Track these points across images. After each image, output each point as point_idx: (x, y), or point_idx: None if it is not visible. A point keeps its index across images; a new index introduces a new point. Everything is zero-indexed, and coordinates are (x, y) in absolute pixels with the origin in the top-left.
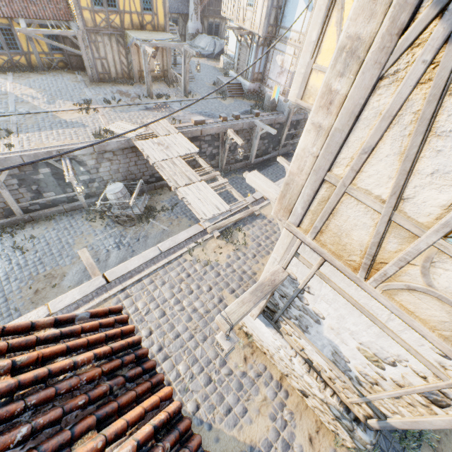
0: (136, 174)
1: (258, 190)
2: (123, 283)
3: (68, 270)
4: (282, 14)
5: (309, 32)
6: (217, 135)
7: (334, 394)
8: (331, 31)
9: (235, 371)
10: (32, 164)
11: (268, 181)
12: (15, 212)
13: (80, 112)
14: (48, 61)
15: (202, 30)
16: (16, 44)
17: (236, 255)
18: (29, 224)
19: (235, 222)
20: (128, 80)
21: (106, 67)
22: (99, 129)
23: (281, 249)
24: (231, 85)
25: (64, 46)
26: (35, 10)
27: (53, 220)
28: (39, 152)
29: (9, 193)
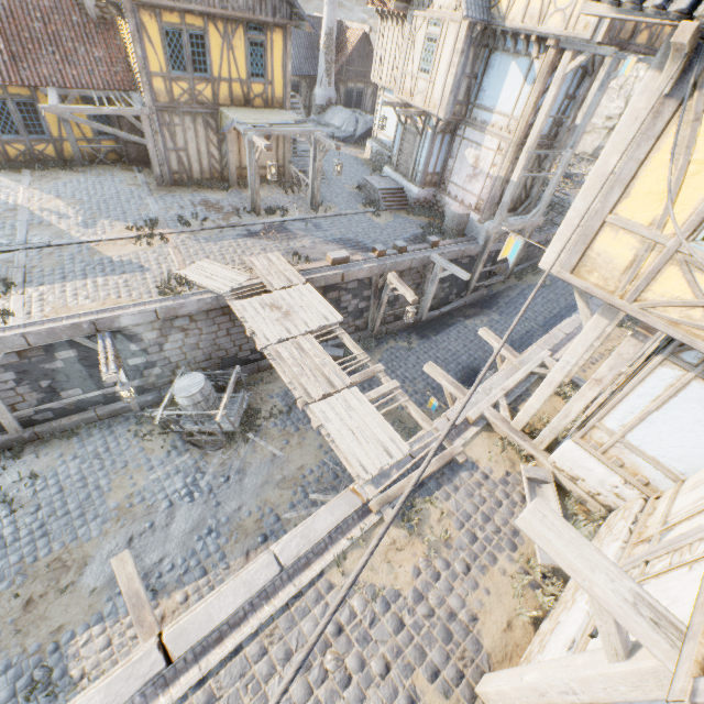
0: (228, 348)
1: (552, 558)
2: (201, 660)
3: (93, 551)
4: (478, 86)
5: (604, 154)
6: (368, 280)
7: None
8: (661, 159)
9: None
10: (44, 345)
11: (580, 541)
12: (6, 427)
13: (138, 242)
14: (91, 152)
15: (336, 99)
16: (41, 125)
17: (430, 567)
18: (30, 447)
19: (421, 481)
20: (219, 182)
21: (186, 162)
22: (167, 276)
23: (600, 690)
24: (387, 191)
25: (118, 132)
26: (76, 74)
27: (75, 438)
28: (58, 325)
29: None
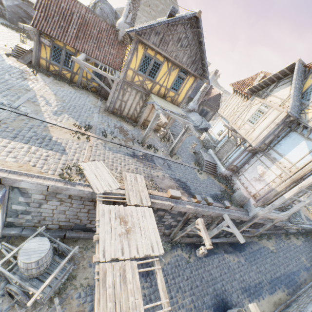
0: (83, 219)
1: None
2: None
3: None
4: (277, 141)
5: None
6: (184, 212)
7: None
8: None
9: None
10: None
11: None
12: None
13: (73, 134)
14: (85, 83)
15: (197, 110)
16: (71, 64)
17: None
18: None
19: None
20: (133, 121)
21: (123, 107)
22: (73, 164)
23: None
24: (209, 162)
25: (100, 82)
26: (98, 54)
27: None
28: None
29: None
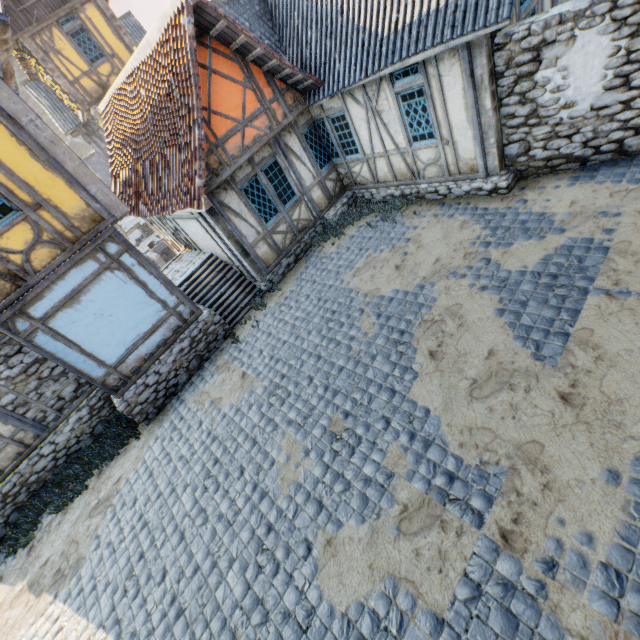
0: None
1: None
2: None
3: None
4: None
5: None
6: None
7: None
8: None
9: None
10: None
11: None
12: None
13: None
14: None
15: None
16: None
17: None
18: None
19: None
20: None
21: None
22: None
23: None
24: (145, 225)
25: None
26: None
27: None
28: None
29: None
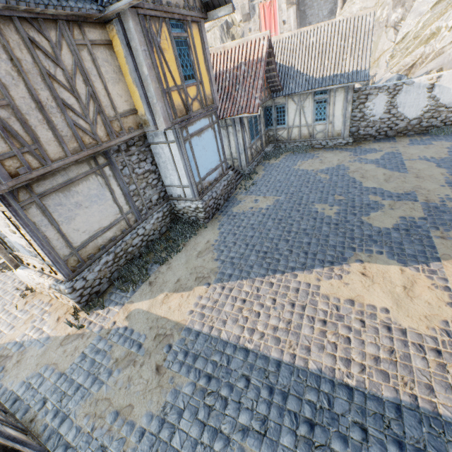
0: None
1: None
2: None
3: None
4: None
5: None
6: None
7: (53, 278)
8: None
9: (14, 312)
10: None
11: None
12: None
13: None
14: None
15: None
16: None
17: None
18: None
19: None
20: None
21: None
22: None
23: None
24: None
25: None
26: None
27: None
28: None
29: None
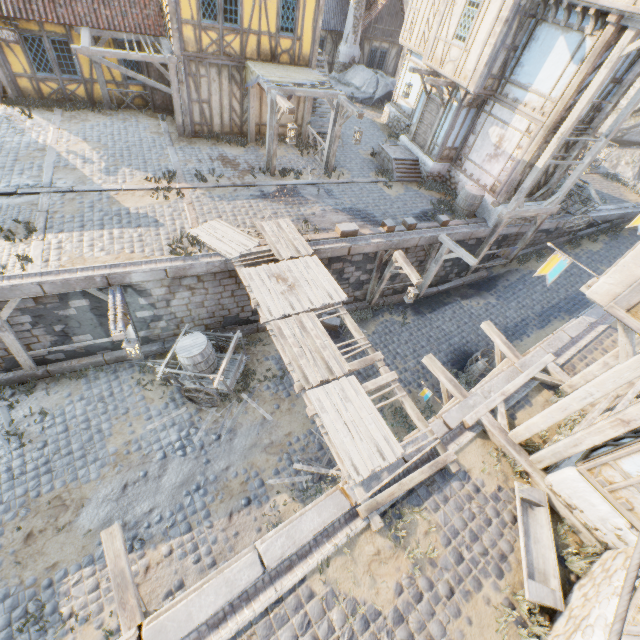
0: (231, 308)
1: None
2: None
3: (90, 493)
4: (516, 60)
5: None
6: (374, 254)
7: None
8: None
9: None
10: (59, 294)
11: None
12: (21, 364)
13: (155, 195)
14: (119, 95)
15: (359, 57)
16: (74, 65)
17: (413, 585)
18: (43, 384)
19: (411, 487)
20: (238, 137)
21: (208, 115)
22: (180, 234)
23: None
24: (402, 161)
25: (145, 79)
26: (109, 15)
27: (83, 379)
28: (72, 277)
29: (14, 337)
